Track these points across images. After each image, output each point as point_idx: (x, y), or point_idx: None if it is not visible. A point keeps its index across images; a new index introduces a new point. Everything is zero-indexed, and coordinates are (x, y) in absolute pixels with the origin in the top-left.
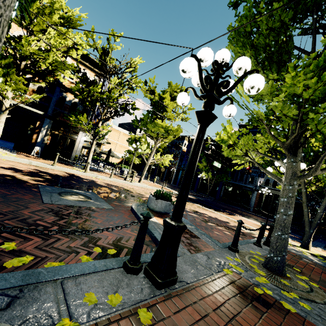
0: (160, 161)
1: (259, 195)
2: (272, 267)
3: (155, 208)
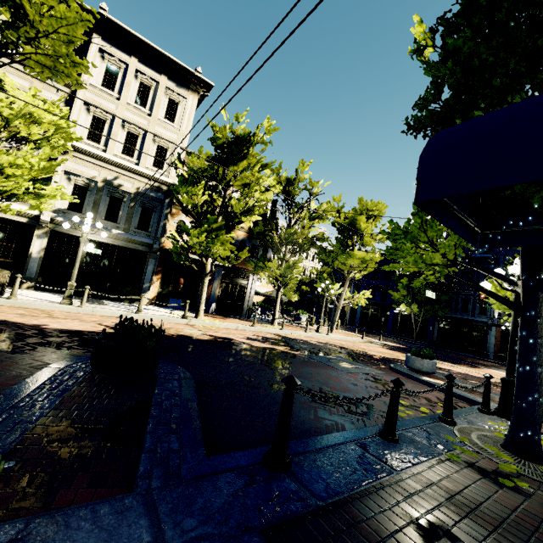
0: (354, 301)
1: (500, 333)
2: None
3: (421, 368)
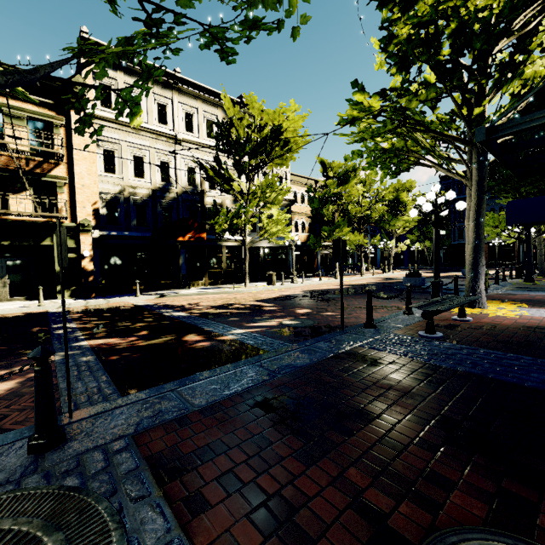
0: (399, 248)
1: (487, 248)
2: (541, 275)
3: None
